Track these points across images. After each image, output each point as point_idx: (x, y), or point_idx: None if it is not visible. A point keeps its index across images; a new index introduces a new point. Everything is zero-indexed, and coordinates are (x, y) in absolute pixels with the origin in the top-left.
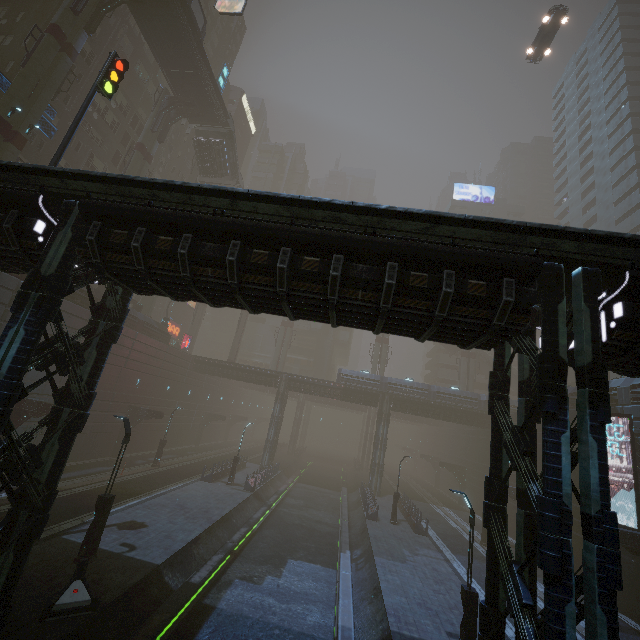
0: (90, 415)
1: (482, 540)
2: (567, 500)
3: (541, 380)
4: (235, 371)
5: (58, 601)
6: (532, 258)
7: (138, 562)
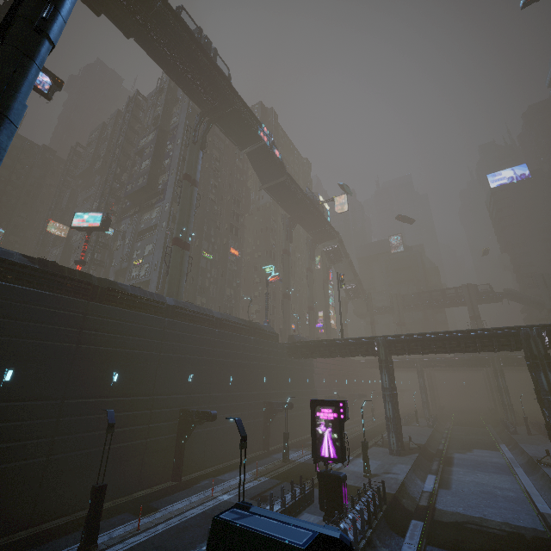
0: None
1: None
2: (546, 388)
3: (531, 361)
4: None
5: (410, 446)
6: (516, 331)
7: (416, 443)
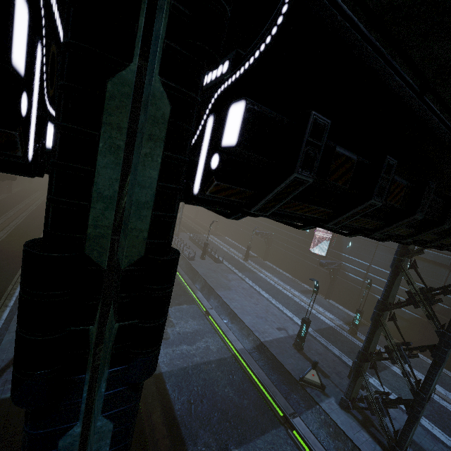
0: None
1: (245, 258)
2: None
3: None
4: None
5: None
6: None
7: None
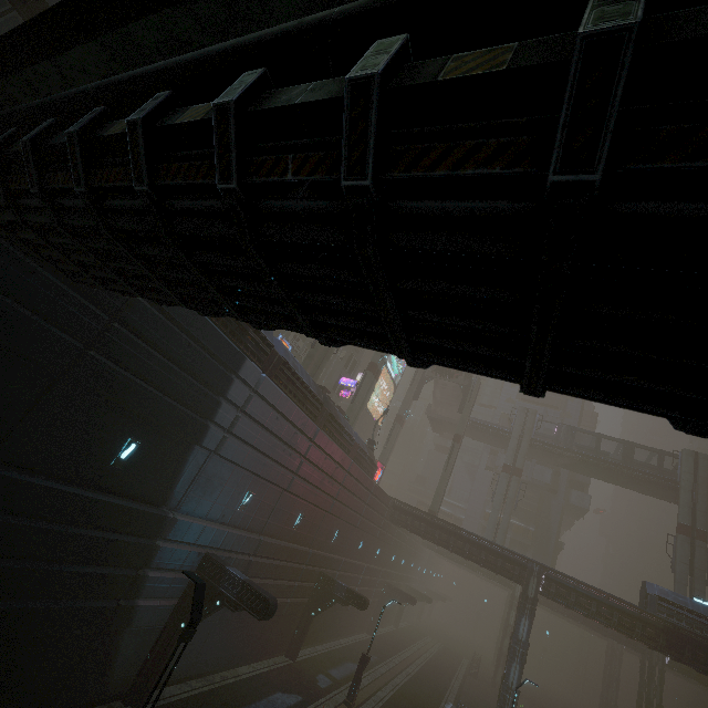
0: (279, 586)
1: None
2: None
3: None
4: (452, 537)
5: None
6: None
7: None
